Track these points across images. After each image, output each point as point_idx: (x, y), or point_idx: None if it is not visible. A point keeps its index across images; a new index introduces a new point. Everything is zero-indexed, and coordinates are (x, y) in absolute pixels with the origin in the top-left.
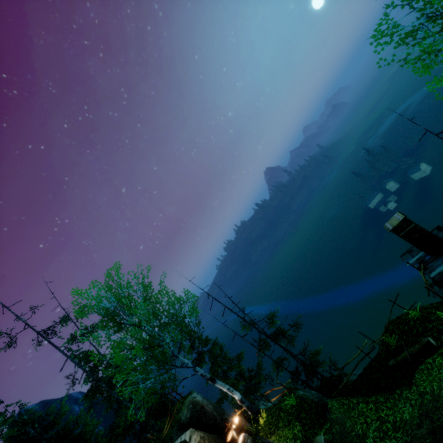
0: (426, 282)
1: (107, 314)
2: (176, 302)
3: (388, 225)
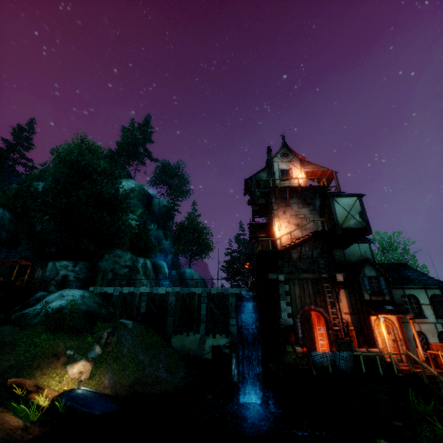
0: None
1: (382, 246)
2: (415, 264)
3: None
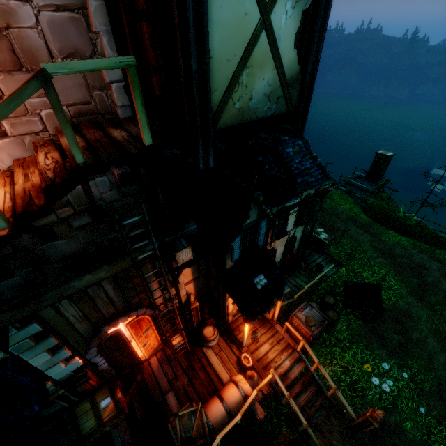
0: (346, 179)
1: None
2: None
3: (381, 151)
